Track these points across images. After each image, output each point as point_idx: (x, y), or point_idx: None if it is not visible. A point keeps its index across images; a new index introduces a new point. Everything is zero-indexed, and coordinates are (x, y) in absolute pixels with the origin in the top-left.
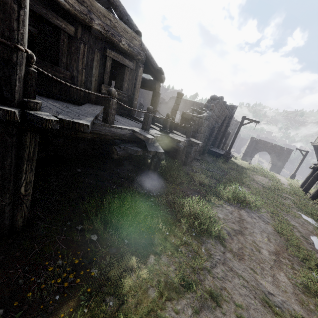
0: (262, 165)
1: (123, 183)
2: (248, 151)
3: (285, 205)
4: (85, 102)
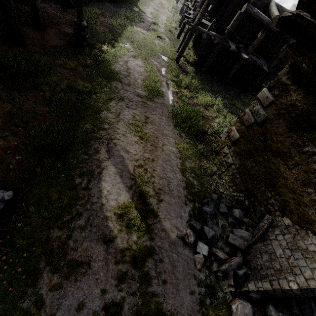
0: None
1: None
2: None
3: (164, 0)
4: None
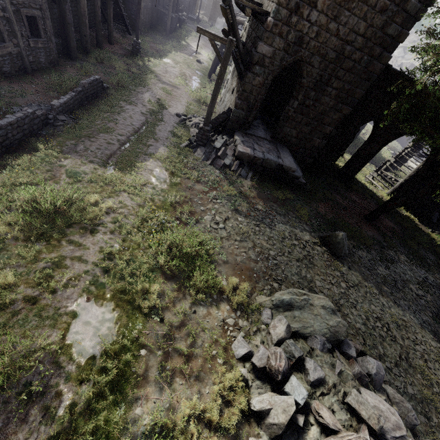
0: None
1: (178, 29)
2: (212, 15)
3: None
4: (166, 5)
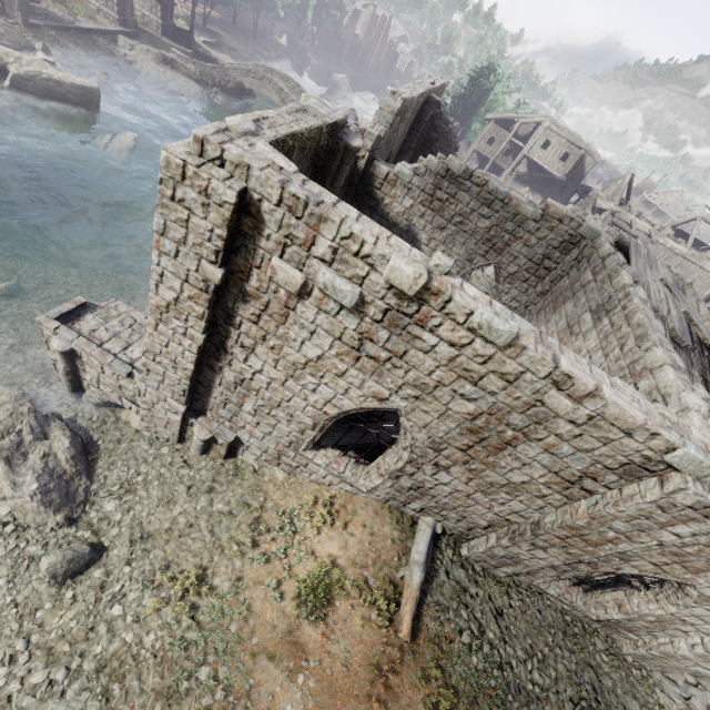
0: (199, 48)
1: None
2: None
3: None
4: None
